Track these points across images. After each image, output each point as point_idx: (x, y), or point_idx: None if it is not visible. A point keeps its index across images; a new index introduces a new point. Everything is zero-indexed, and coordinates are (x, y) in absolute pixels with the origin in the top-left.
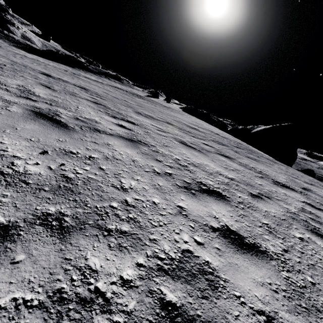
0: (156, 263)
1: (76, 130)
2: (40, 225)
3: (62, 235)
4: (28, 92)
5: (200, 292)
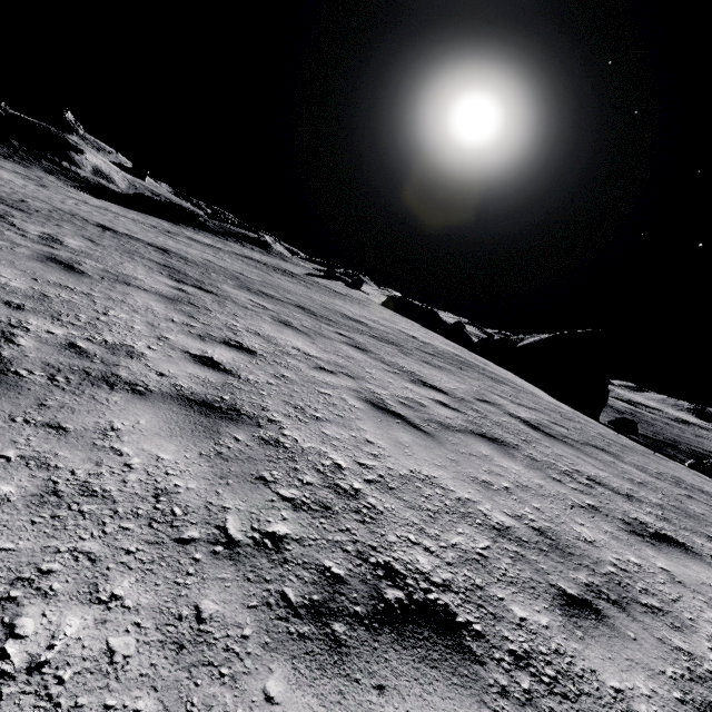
0: (88, 337)
1: (93, 278)
2: (2, 303)
3: (17, 310)
4: (52, 241)
5: (112, 353)
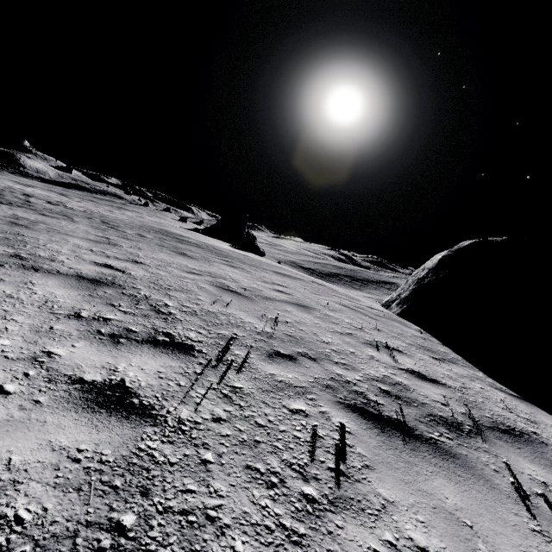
0: None
1: None
2: None
3: None
4: None
5: None
